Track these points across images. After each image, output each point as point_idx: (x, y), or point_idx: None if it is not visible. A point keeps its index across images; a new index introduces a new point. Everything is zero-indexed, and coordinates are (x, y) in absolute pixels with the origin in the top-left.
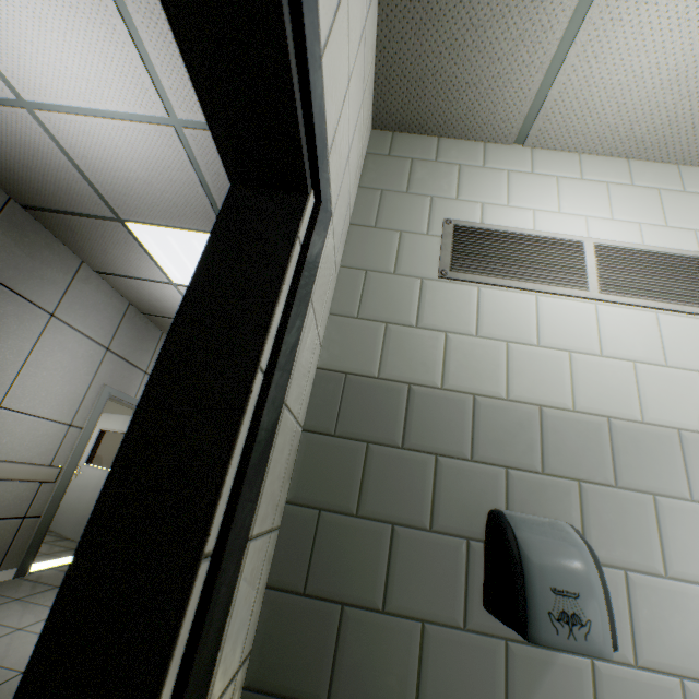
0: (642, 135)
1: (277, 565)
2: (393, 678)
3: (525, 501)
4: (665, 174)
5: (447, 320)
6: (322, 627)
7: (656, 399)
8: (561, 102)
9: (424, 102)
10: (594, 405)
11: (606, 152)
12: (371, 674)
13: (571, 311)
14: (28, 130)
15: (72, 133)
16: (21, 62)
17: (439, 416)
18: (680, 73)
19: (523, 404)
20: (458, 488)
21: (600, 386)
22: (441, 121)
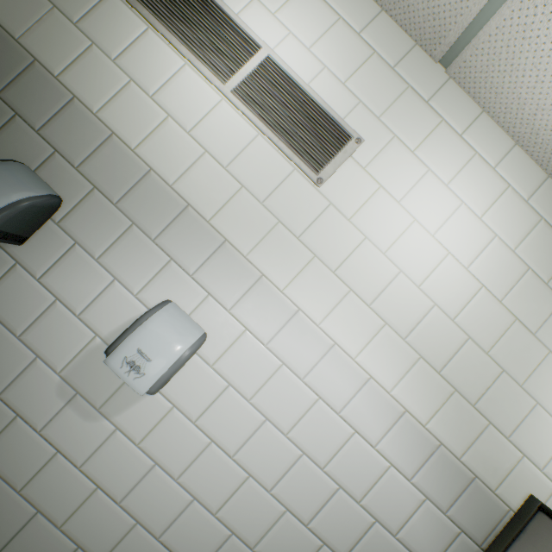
0: None
1: None
2: None
3: (51, 175)
4: (397, 44)
5: (102, 35)
6: None
7: (195, 181)
8: None
9: None
10: (150, 157)
11: None
12: None
13: (200, 92)
14: None
15: None
16: None
17: (39, 93)
18: None
19: (103, 125)
20: (14, 141)
21: (167, 149)
22: None
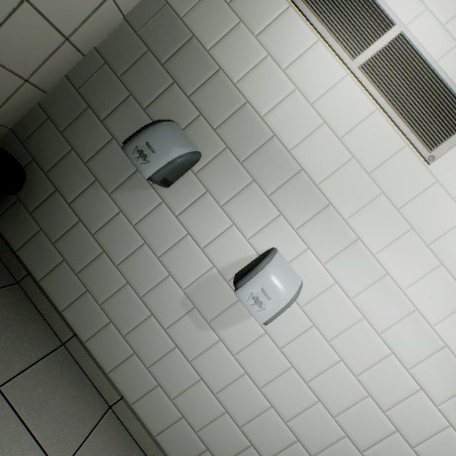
0: None
1: (75, 71)
2: (89, 145)
3: (194, 134)
4: None
5: (249, 13)
6: (76, 108)
7: (311, 148)
8: None
9: None
10: (275, 124)
11: None
12: (83, 137)
13: (327, 67)
14: None
15: None
16: None
17: (193, 65)
18: None
19: (240, 94)
20: (170, 104)
21: (290, 118)
22: None
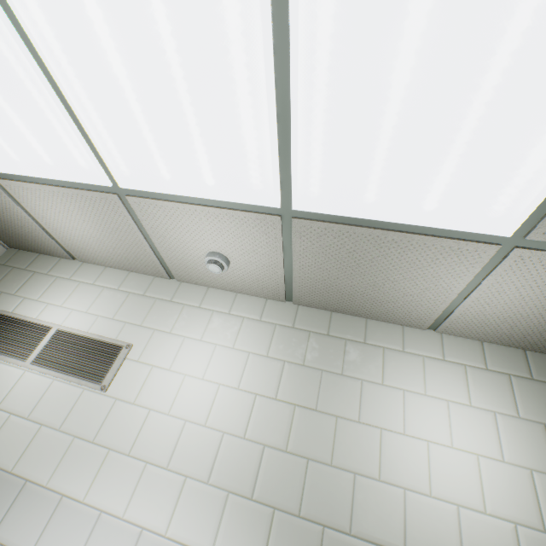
0: (122, 262)
1: None
2: None
3: None
4: (143, 282)
5: None
6: None
7: (1, 442)
8: (69, 244)
9: (16, 239)
10: None
11: (117, 267)
12: None
13: (8, 375)
14: None
15: None
16: None
17: None
18: (98, 238)
19: None
20: None
21: None
22: (33, 247)
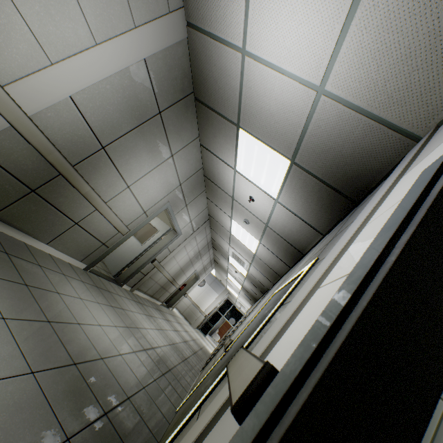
0: None
1: None
2: None
3: None
4: None
5: None
6: None
7: None
8: None
9: None
10: None
11: None
12: None
13: None
14: (233, 64)
15: (254, 74)
16: (261, 31)
17: None
18: None
19: None
20: None
21: None
22: None
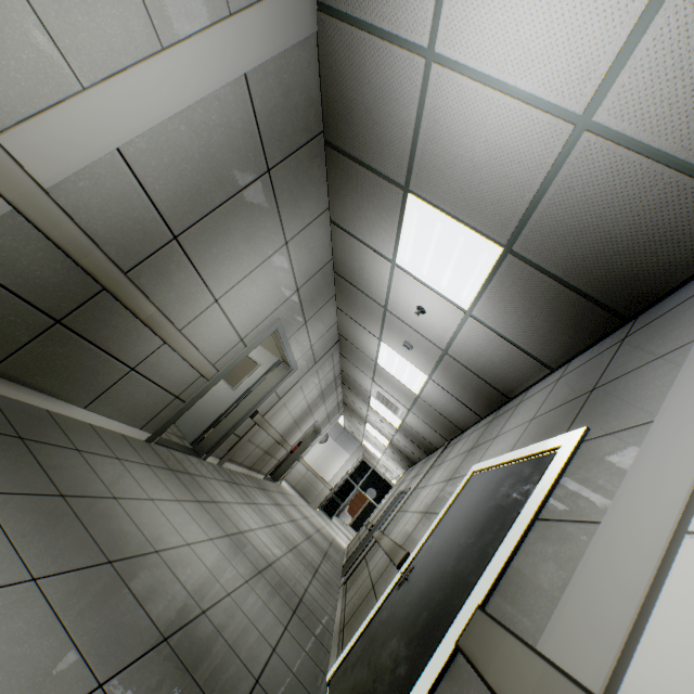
0: None
1: None
2: None
3: None
4: None
5: None
6: None
7: None
8: None
9: None
10: None
11: None
12: None
13: None
14: (406, 79)
15: (448, 96)
16: (471, 13)
17: None
18: None
19: None
20: None
21: None
22: None
